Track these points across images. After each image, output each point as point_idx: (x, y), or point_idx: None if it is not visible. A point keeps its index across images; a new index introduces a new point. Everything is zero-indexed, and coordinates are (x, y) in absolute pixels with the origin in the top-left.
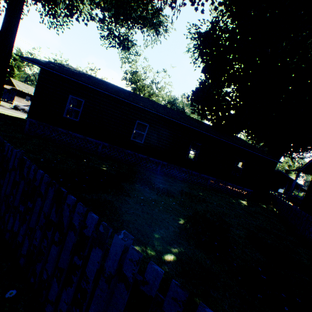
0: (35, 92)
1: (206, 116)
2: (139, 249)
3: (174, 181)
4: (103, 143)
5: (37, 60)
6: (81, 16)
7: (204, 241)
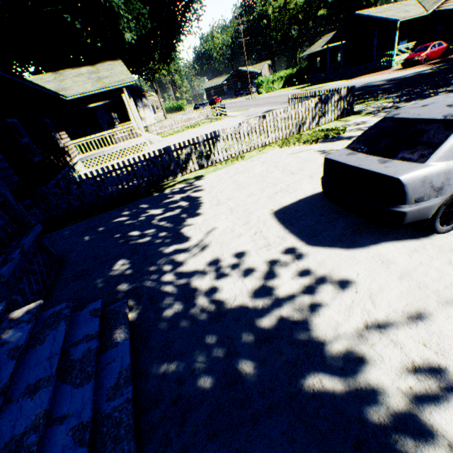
0: None
1: None
2: None
3: None
4: None
5: None
6: None
7: None
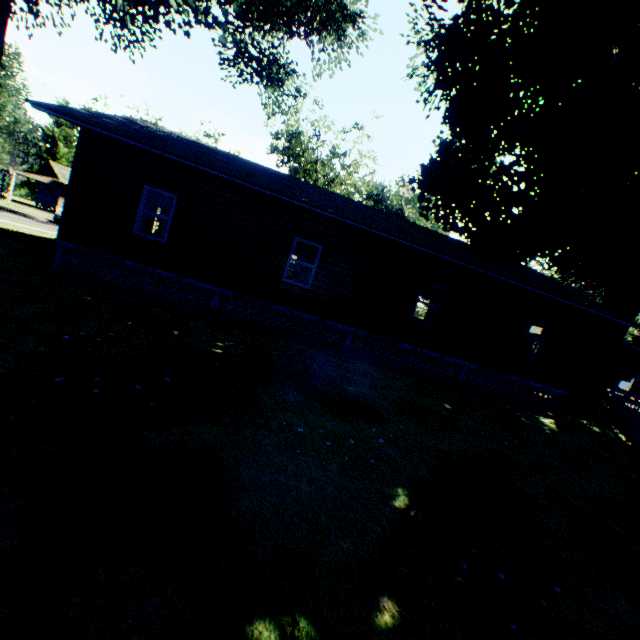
0: (71, 182)
1: (455, 222)
2: (270, 632)
3: (381, 373)
4: (222, 290)
5: (71, 110)
6: (167, 6)
7: (467, 570)
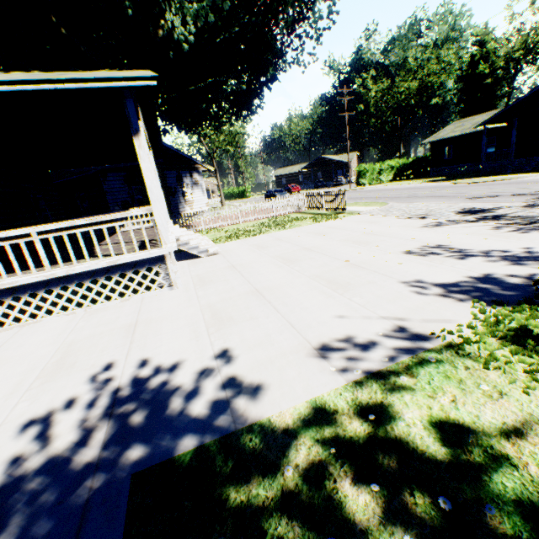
0: None
1: None
2: None
3: None
4: None
5: None
6: None
7: None
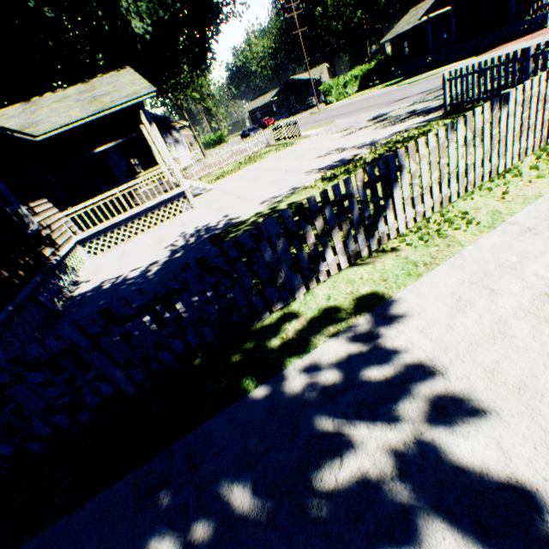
0: None
1: None
2: None
3: None
4: None
5: None
6: None
7: None
